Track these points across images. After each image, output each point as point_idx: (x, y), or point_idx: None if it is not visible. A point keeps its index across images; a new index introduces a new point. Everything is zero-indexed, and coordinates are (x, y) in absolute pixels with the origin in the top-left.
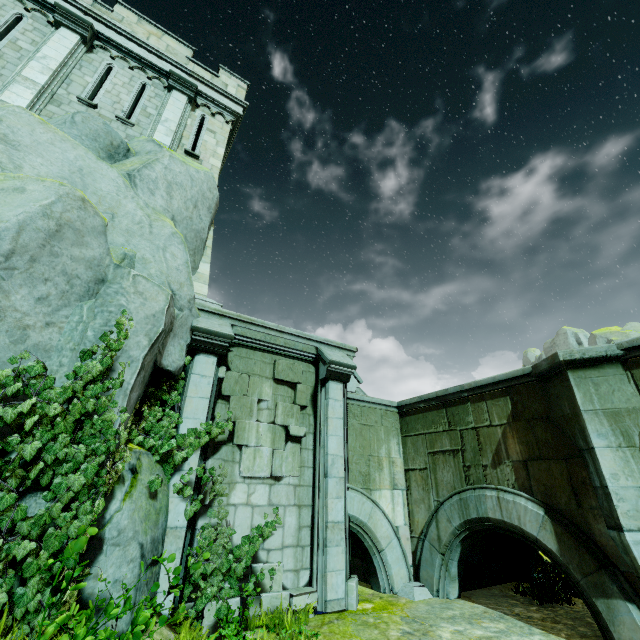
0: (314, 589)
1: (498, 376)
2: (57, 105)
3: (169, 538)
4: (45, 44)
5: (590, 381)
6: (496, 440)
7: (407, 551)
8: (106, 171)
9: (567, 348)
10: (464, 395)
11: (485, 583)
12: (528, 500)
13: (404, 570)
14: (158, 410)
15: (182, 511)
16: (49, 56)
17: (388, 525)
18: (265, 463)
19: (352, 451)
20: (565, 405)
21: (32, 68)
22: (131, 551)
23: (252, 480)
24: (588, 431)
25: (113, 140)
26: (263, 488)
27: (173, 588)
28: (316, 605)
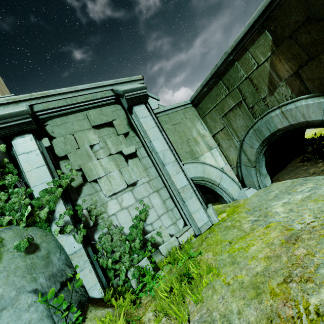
0: (189, 226)
1: (252, 18)
2: None
3: (74, 260)
4: None
5: None
6: (267, 74)
7: (233, 176)
8: None
9: None
10: (230, 59)
11: (282, 167)
12: (307, 99)
13: (235, 186)
14: (0, 195)
15: (73, 241)
16: None
17: (216, 170)
18: (119, 181)
19: (175, 143)
20: None
21: None
22: (24, 302)
23: (117, 195)
24: None
25: None
26: (127, 195)
27: (67, 309)
28: (194, 233)
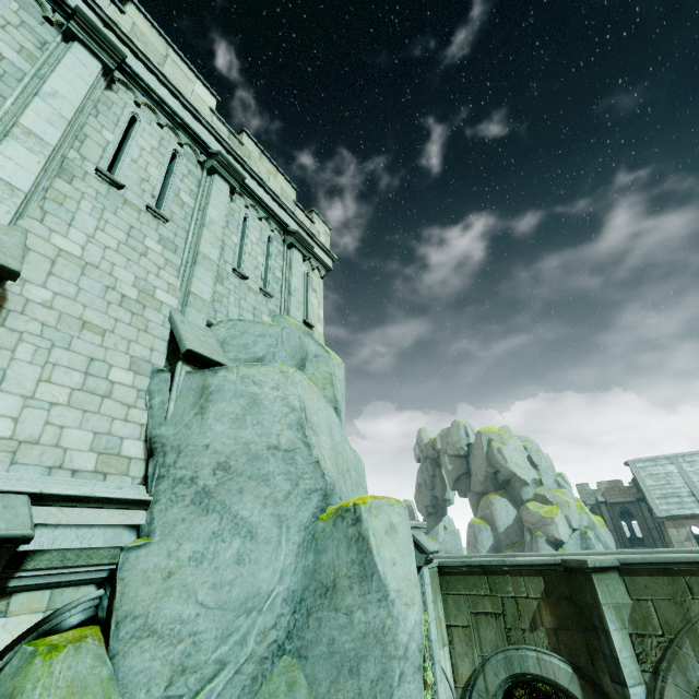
0: None
1: (535, 560)
2: (221, 282)
3: None
4: (207, 200)
5: (604, 582)
6: (532, 610)
7: None
8: (333, 416)
9: (459, 438)
10: (505, 569)
11: None
12: (560, 660)
13: None
14: None
15: None
16: (214, 219)
17: (448, 684)
18: None
19: None
20: (588, 595)
21: (206, 240)
22: None
23: None
24: (606, 619)
25: (302, 353)
26: None
27: None
28: None
